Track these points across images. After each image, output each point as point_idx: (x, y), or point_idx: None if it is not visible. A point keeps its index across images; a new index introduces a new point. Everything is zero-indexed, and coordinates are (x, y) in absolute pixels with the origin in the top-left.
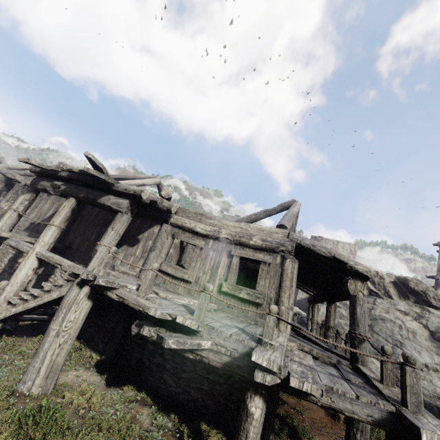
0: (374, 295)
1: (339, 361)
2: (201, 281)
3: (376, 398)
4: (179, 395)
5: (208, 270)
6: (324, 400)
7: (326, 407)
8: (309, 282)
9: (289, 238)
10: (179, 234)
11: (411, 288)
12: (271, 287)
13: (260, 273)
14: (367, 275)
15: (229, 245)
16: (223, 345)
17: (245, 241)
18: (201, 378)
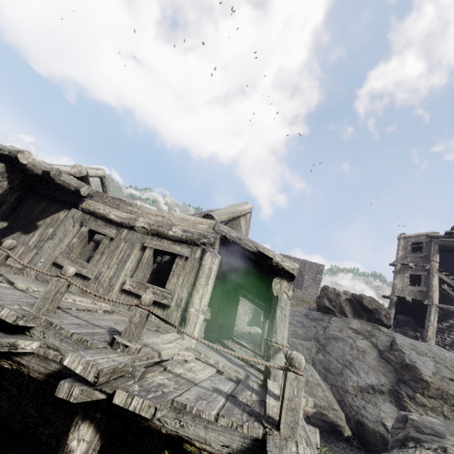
0: (330, 313)
1: (248, 376)
2: (103, 277)
3: (247, 419)
4: (37, 428)
5: (114, 264)
6: (170, 424)
7: (172, 435)
8: (256, 293)
9: (214, 229)
10: (89, 221)
11: (365, 306)
12: (185, 285)
13: (174, 268)
14: (293, 273)
15: (146, 235)
16: (56, 347)
17: (164, 231)
18: (73, 403)
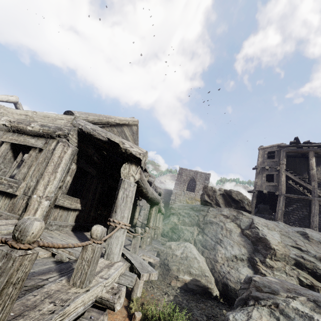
0: (209, 205)
1: None
2: None
3: None
4: None
5: None
6: None
7: None
8: None
9: (72, 123)
10: None
11: (233, 198)
12: (34, 174)
13: (27, 159)
14: (139, 157)
15: (7, 132)
16: None
17: (23, 127)
18: None
